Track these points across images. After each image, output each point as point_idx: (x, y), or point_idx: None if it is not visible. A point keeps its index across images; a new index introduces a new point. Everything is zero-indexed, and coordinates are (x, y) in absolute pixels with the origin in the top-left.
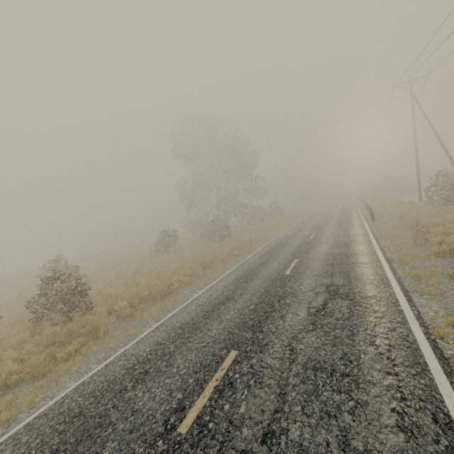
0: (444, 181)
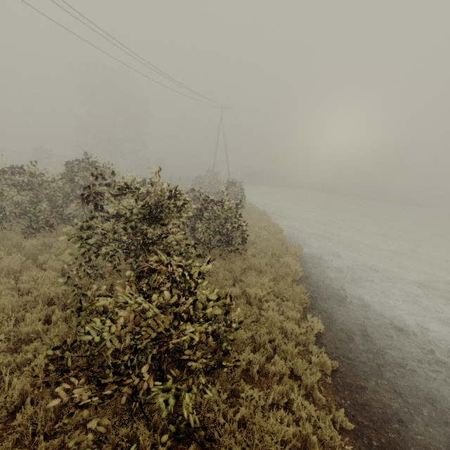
0: (206, 175)
